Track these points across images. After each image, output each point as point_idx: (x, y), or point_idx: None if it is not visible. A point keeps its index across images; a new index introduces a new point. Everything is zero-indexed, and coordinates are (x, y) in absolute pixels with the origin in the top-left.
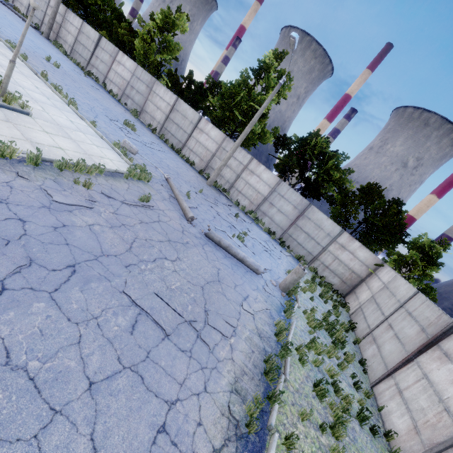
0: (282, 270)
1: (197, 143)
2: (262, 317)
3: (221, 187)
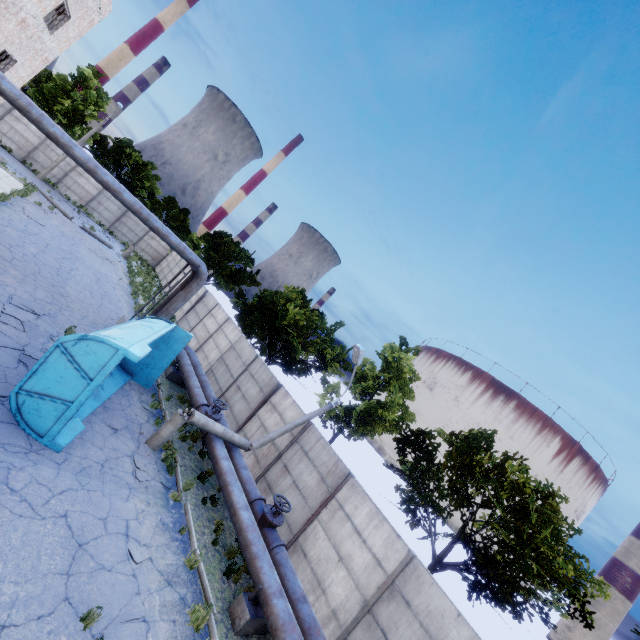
0: (119, 249)
1: (13, 130)
2: (122, 264)
3: (49, 180)
